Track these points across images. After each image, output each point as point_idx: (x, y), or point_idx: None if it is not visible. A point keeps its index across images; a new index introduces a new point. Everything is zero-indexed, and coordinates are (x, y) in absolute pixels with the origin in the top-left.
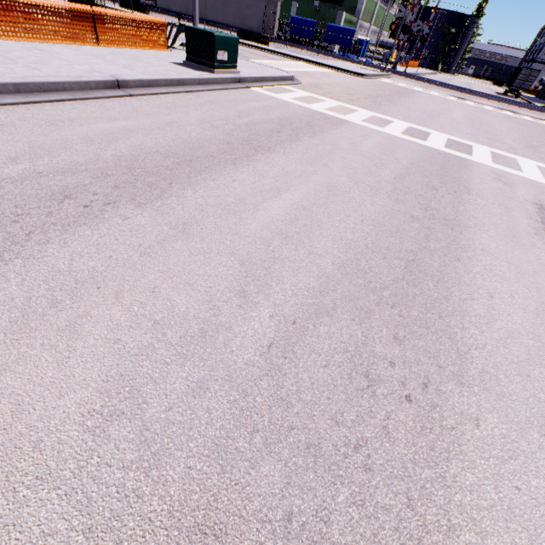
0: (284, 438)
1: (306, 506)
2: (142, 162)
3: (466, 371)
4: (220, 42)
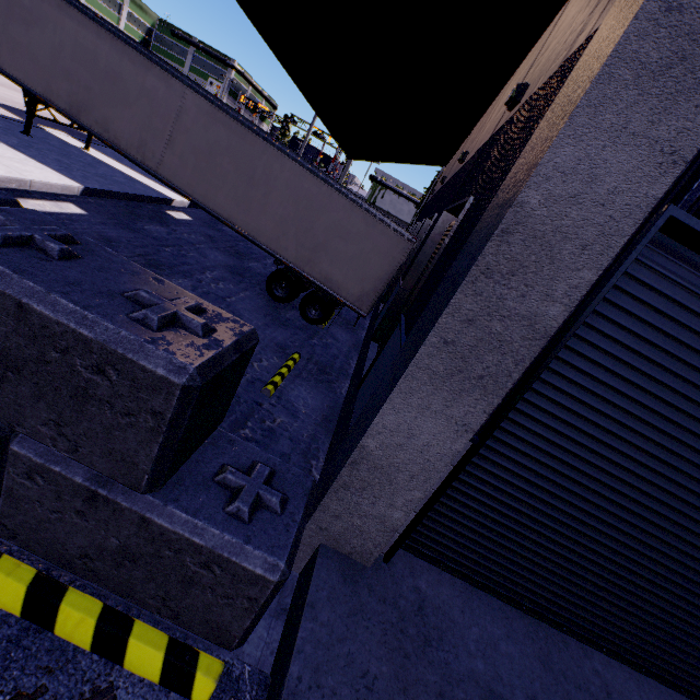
0: None
1: None
2: None
3: None
4: None
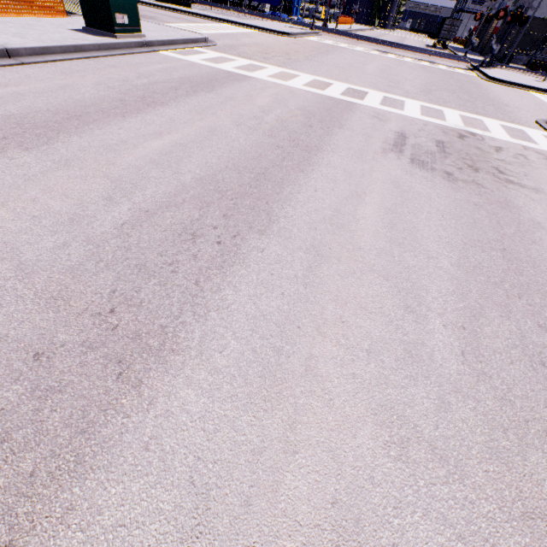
0: (121, 263)
1: (127, 287)
2: (32, 119)
3: (270, 229)
4: (115, 4)
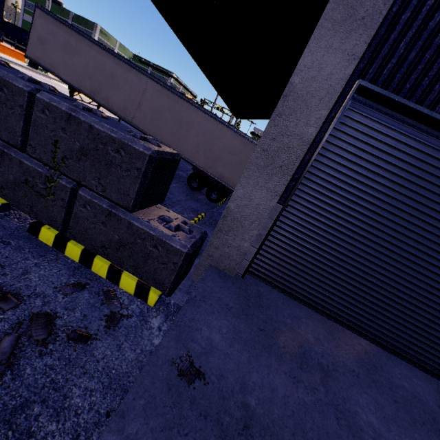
0: None
1: None
2: None
3: None
4: None
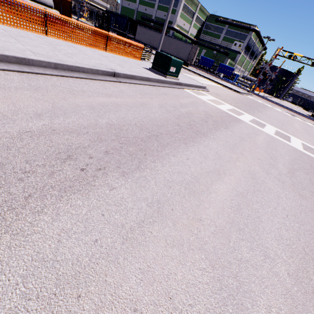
0: None
1: None
2: (125, 131)
3: None
4: (173, 62)
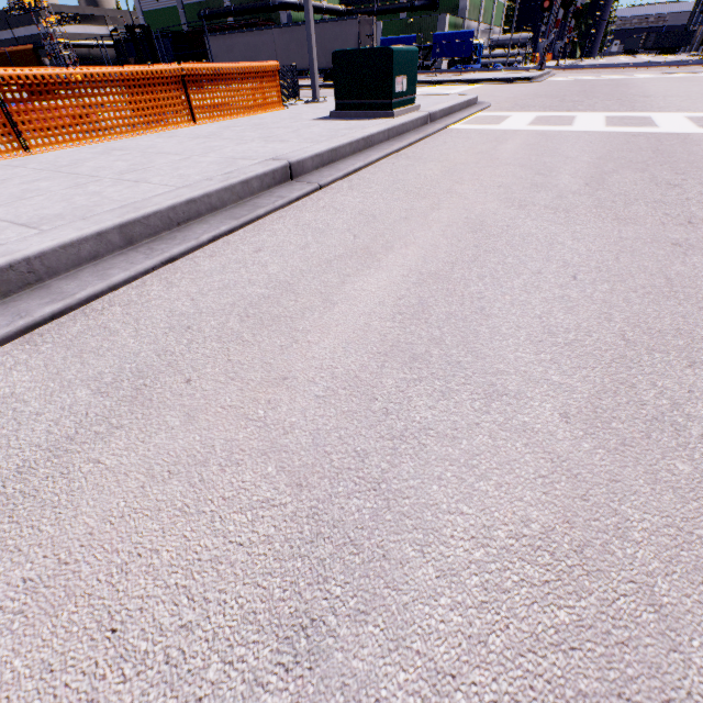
0: None
1: None
2: (698, 424)
3: None
4: (398, 60)
